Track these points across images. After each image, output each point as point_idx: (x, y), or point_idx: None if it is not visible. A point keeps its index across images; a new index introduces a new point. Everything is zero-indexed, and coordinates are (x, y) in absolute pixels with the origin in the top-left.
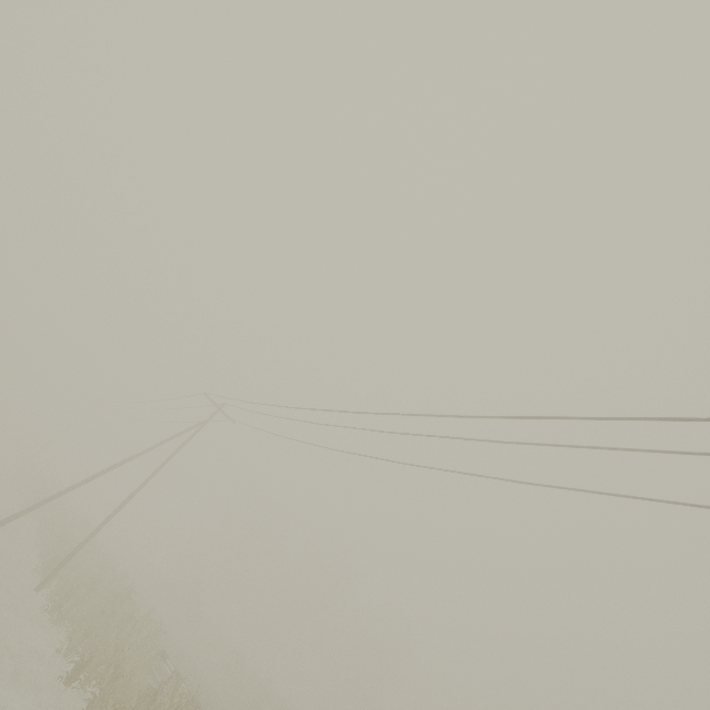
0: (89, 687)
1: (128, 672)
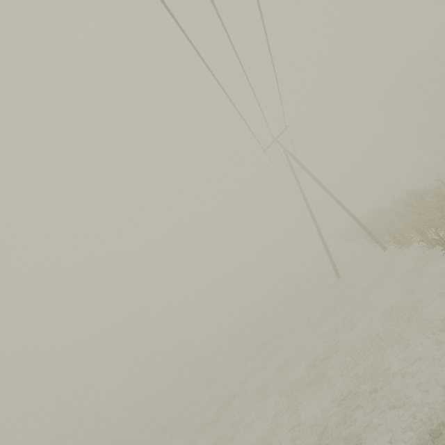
0: None
1: None
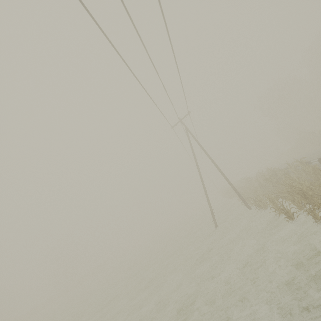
0: (306, 207)
1: (305, 189)
